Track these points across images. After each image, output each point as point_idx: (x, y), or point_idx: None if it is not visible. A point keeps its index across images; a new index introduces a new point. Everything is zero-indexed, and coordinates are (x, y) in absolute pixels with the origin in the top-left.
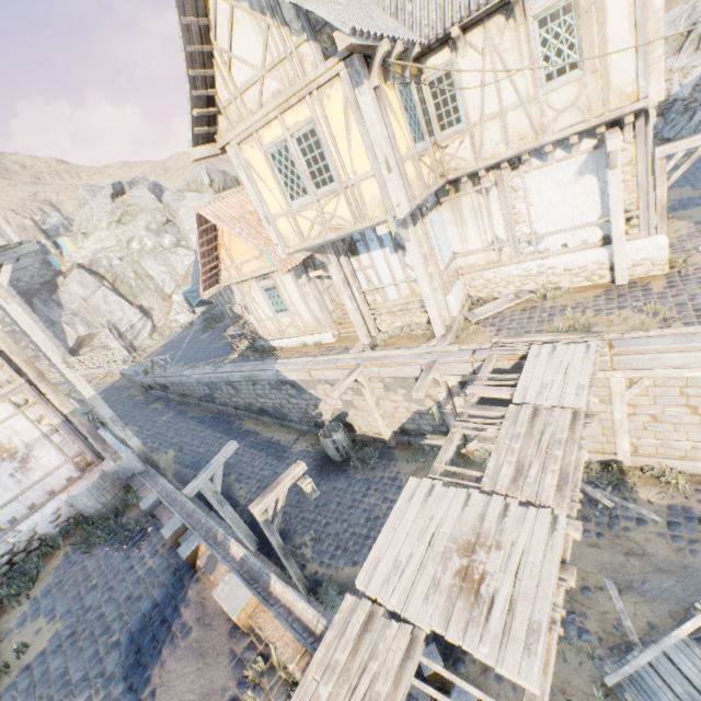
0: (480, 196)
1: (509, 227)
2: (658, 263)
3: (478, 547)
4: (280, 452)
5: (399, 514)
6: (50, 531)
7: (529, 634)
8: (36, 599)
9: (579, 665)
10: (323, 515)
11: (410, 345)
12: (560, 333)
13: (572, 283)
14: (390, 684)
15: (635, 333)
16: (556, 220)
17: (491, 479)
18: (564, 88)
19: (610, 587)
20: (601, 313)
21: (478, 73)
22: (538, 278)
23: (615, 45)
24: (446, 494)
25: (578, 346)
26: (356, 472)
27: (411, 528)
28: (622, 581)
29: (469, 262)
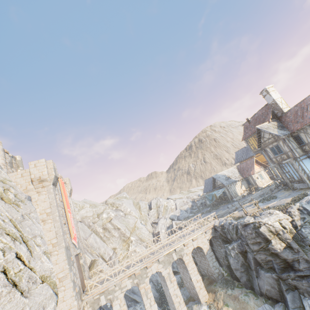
0: None
1: None
2: None
3: None
4: None
5: None
6: None
7: None
8: None
9: None
10: None
11: None
12: None
13: None
14: None
15: None
16: None
17: None
18: None
19: None
20: None
21: None
22: None
23: None
24: None
25: None
26: None
27: None
28: None
29: None
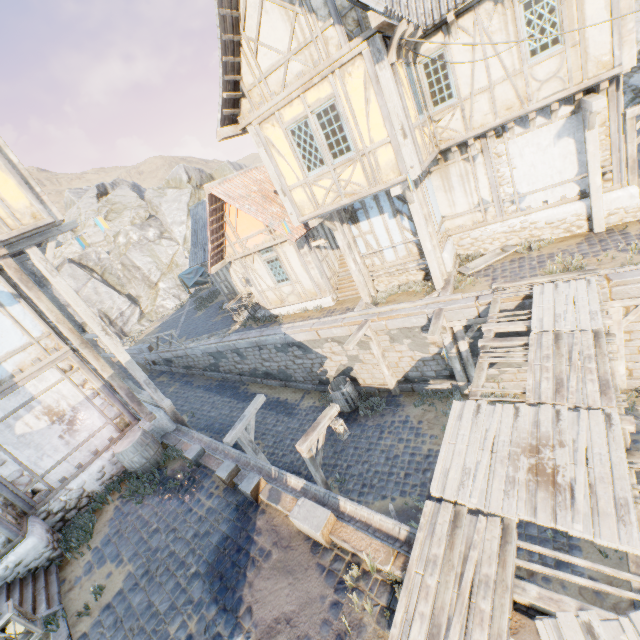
0: (467, 163)
1: (494, 189)
2: (631, 211)
3: (541, 447)
4: (289, 410)
5: (452, 431)
6: (97, 489)
7: (618, 509)
8: (97, 549)
9: (620, 560)
10: (343, 459)
11: (411, 300)
12: (556, 274)
13: (552, 235)
14: (495, 566)
15: (627, 267)
16: (537, 180)
17: (533, 393)
18: (547, 61)
19: None
20: (588, 256)
21: (468, 53)
22: (521, 233)
23: (592, 21)
24: (494, 410)
25: (579, 282)
26: (367, 420)
27: (469, 441)
28: None
29: (456, 224)
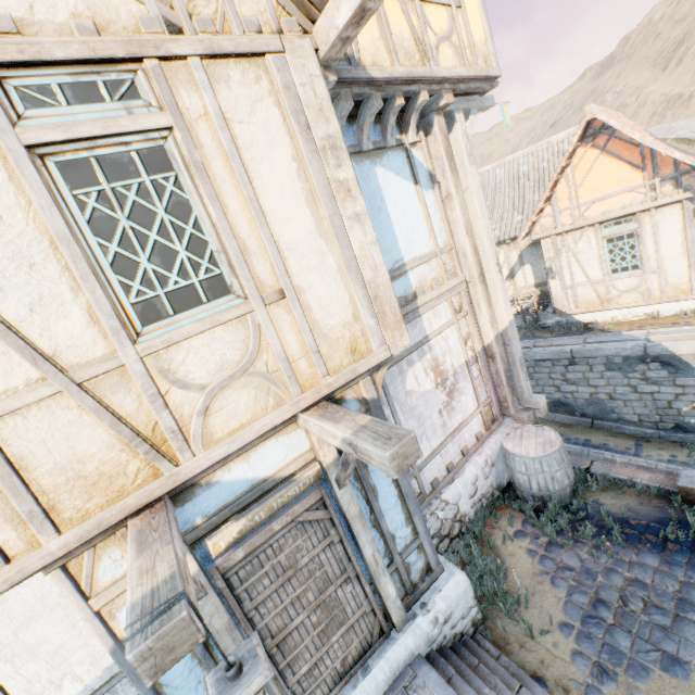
0: None
1: None
2: None
3: None
4: None
5: None
6: (467, 512)
7: None
8: (575, 629)
9: None
10: None
11: None
12: None
13: None
14: None
15: None
16: None
17: None
18: None
19: None
20: None
21: None
22: None
23: None
24: None
25: None
26: None
27: None
28: None
29: None
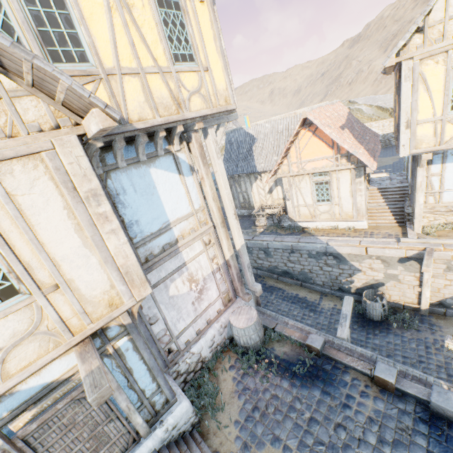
0: None
1: None
2: None
3: None
4: (312, 307)
5: None
6: (207, 355)
7: None
8: (241, 424)
9: None
10: None
11: None
12: None
13: None
14: None
15: None
16: None
17: None
18: None
19: None
20: None
21: None
22: None
23: None
24: None
25: None
26: (402, 332)
27: None
28: None
29: None
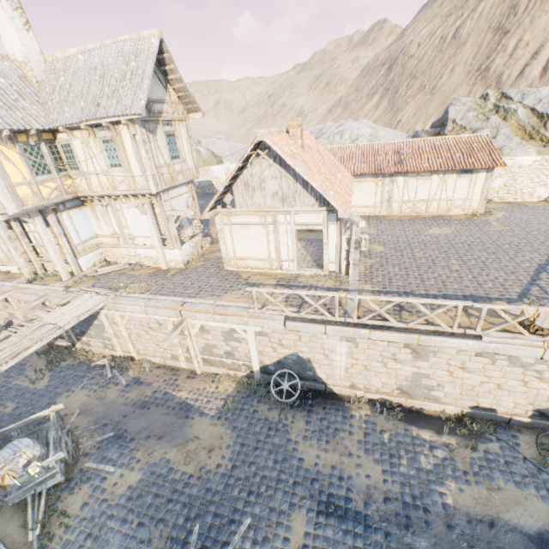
0: (104, 208)
1: (120, 228)
2: (178, 262)
3: None
4: None
5: None
6: None
7: None
8: None
9: None
10: None
11: (52, 283)
12: (106, 289)
13: (150, 264)
14: None
15: (131, 294)
16: (139, 231)
17: None
18: (119, 173)
19: (77, 413)
20: (138, 282)
21: (83, 151)
22: (136, 258)
23: (133, 164)
24: None
25: (101, 297)
26: None
27: None
28: (85, 410)
29: (106, 241)
